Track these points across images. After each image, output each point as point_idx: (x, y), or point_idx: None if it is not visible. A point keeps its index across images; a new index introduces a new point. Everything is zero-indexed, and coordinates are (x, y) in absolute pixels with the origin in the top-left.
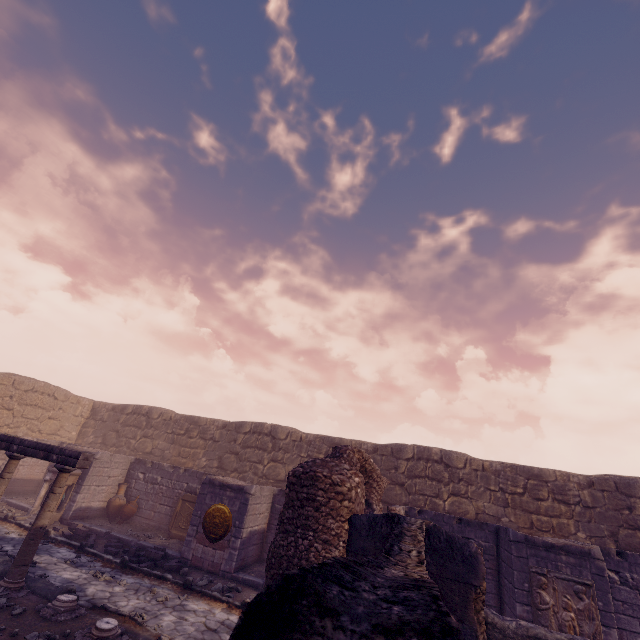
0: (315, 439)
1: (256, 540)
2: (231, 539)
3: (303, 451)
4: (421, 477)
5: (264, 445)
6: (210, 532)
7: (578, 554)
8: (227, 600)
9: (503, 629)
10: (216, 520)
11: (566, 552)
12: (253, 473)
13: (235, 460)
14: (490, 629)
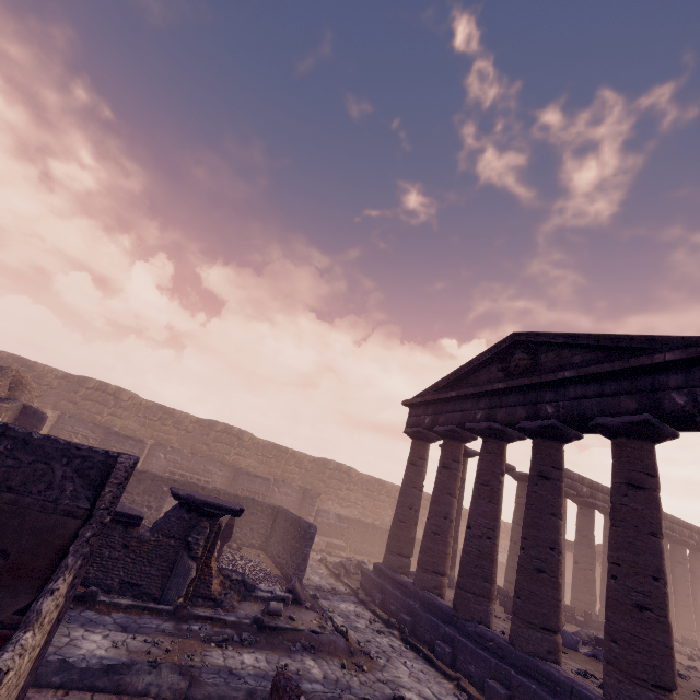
0: (9, 357)
1: None
2: None
3: None
4: (93, 401)
5: None
6: None
7: (138, 441)
8: None
9: None
10: None
11: (133, 440)
12: None
13: None
14: None
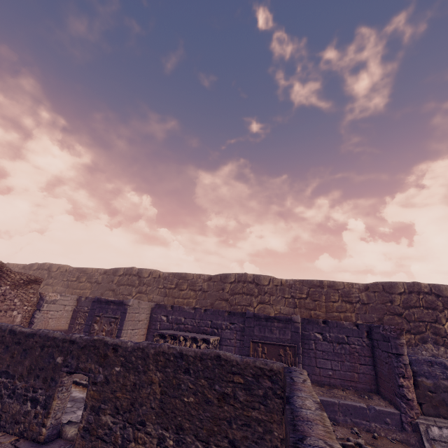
0: (74, 269)
1: None
2: None
3: (65, 277)
4: (124, 285)
5: (43, 276)
6: None
7: (119, 304)
8: None
9: None
10: None
11: (114, 303)
12: None
13: None
14: None
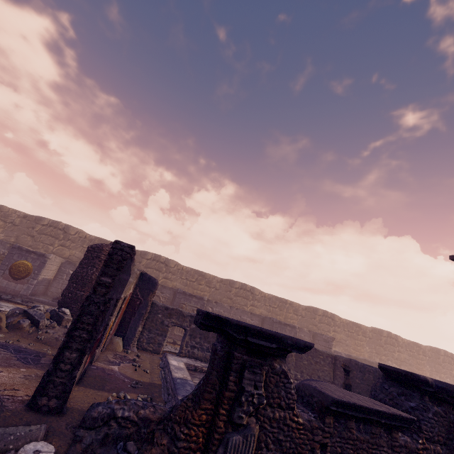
0: (95, 239)
1: (45, 283)
2: (30, 279)
3: (85, 244)
4: (152, 268)
5: (57, 235)
6: (15, 274)
7: (199, 298)
8: (27, 304)
9: (158, 305)
10: (20, 269)
11: (195, 297)
12: (44, 250)
13: (31, 240)
14: (154, 305)
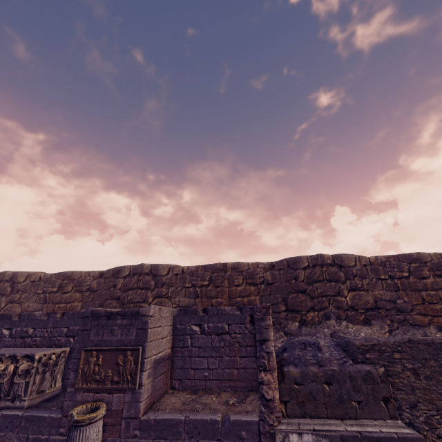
0: None
1: None
2: None
3: None
4: None
5: None
6: None
7: None
8: None
9: None
10: None
11: None
12: None
13: None
14: None
